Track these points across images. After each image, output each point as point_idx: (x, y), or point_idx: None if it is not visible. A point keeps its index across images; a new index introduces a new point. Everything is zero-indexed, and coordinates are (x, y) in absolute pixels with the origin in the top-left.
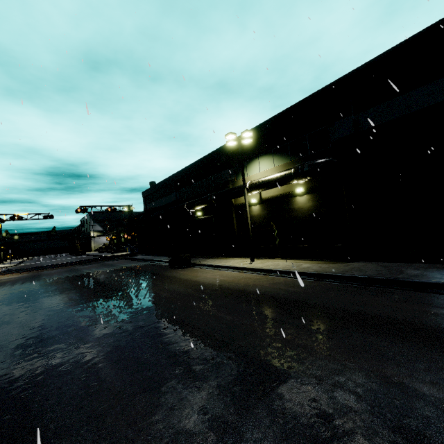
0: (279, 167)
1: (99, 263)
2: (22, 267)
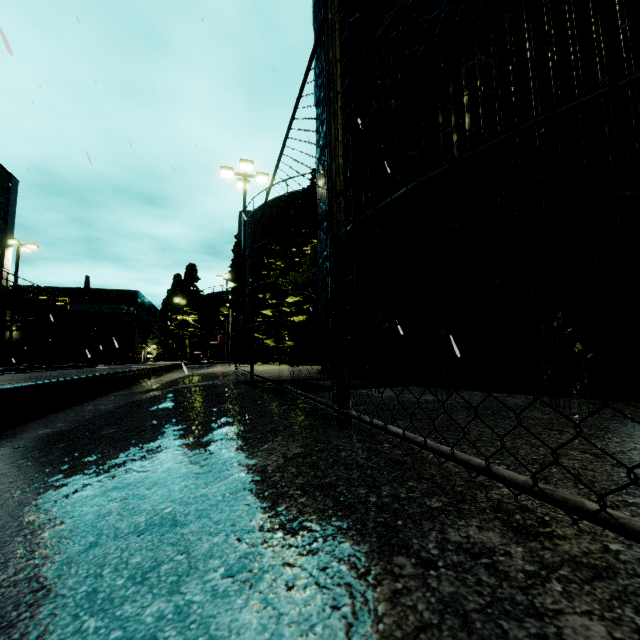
0: None
1: None
2: None
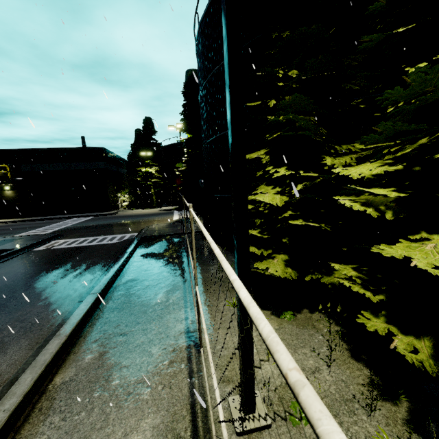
0: None
1: None
2: None
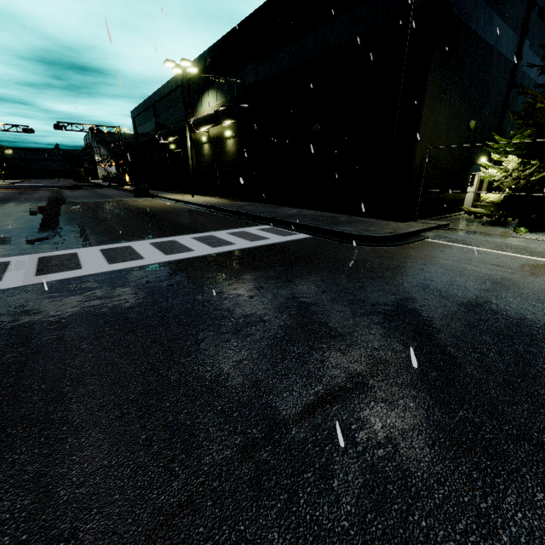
0: (219, 106)
1: (87, 190)
2: None
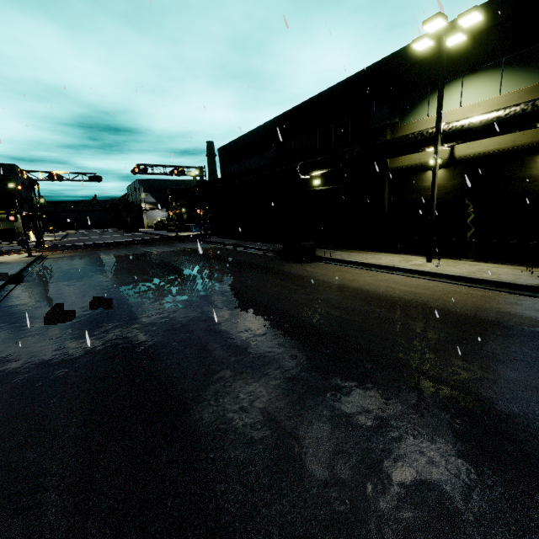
0: (515, 94)
1: (167, 245)
2: (70, 242)
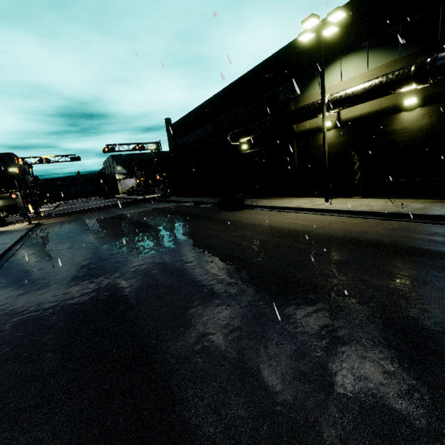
0: (378, 69)
1: (135, 206)
2: (60, 211)
